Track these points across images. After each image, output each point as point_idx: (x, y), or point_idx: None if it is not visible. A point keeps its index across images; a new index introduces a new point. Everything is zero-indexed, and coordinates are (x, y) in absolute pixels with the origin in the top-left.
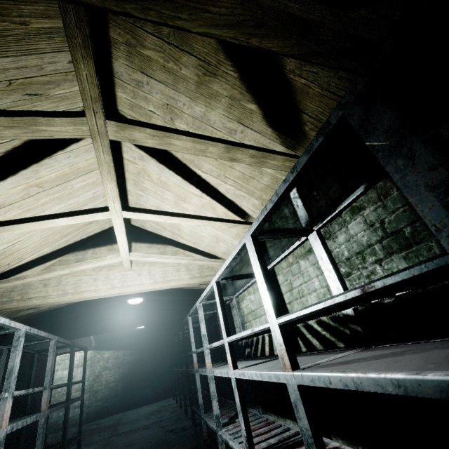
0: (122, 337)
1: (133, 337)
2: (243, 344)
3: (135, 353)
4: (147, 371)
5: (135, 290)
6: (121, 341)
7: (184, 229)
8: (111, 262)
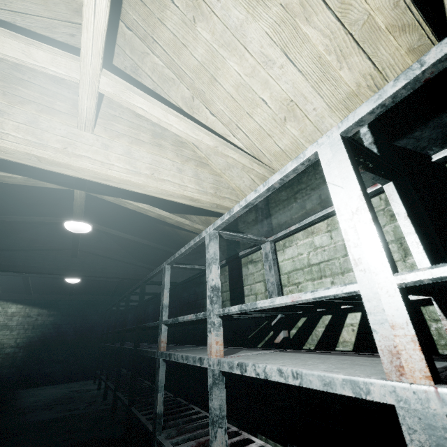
0: (42, 290)
1: (58, 294)
2: (275, 321)
3: (56, 315)
4: (66, 341)
5: (90, 169)
6: (40, 295)
7: (224, 79)
8: (49, 68)
